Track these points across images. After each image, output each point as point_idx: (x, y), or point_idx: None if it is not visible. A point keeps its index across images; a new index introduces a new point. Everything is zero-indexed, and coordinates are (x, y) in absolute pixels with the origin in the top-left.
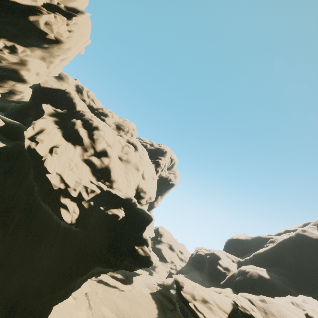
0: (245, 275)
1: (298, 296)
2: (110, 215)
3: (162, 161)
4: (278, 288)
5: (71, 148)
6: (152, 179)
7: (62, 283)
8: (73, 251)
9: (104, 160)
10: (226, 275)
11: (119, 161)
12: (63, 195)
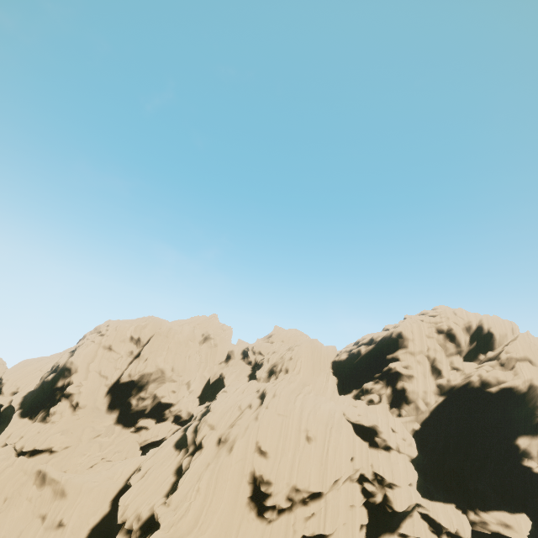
0: None
1: None
2: None
3: (400, 362)
4: None
5: (173, 457)
6: (308, 440)
7: None
8: None
9: (193, 457)
10: None
11: (213, 447)
12: (122, 529)
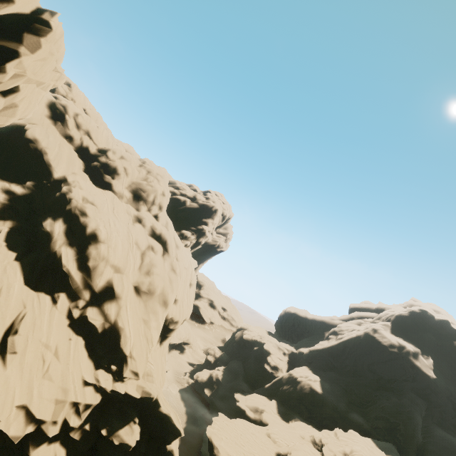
0: (295, 385)
1: (347, 432)
2: (117, 444)
3: (208, 227)
4: (328, 406)
5: (46, 307)
6: (190, 286)
7: None
8: None
9: (108, 310)
10: (274, 375)
11: (134, 298)
12: (34, 442)
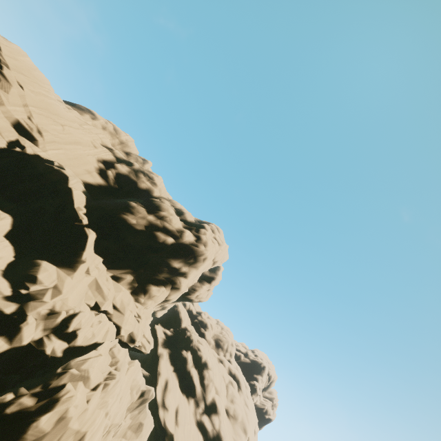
0: None
1: None
2: None
3: (258, 383)
4: None
5: (187, 405)
6: (254, 433)
7: None
8: None
9: (214, 420)
10: None
11: (227, 418)
12: None
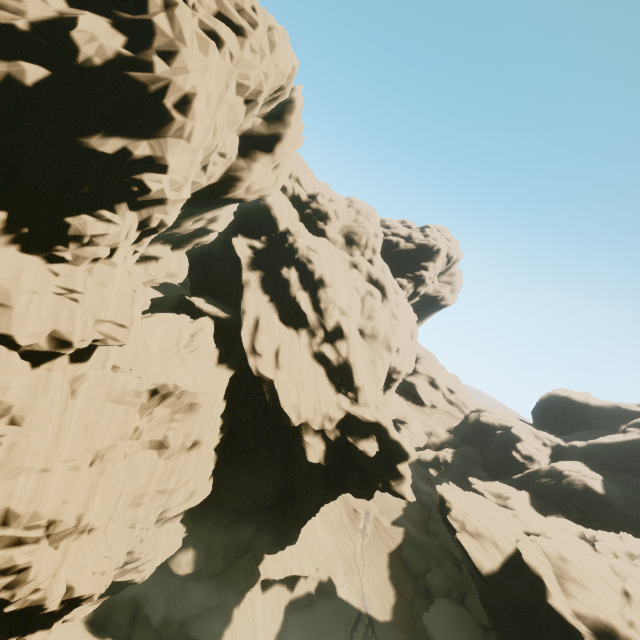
0: (559, 479)
1: None
2: (361, 450)
3: (428, 273)
4: (614, 511)
5: (295, 339)
6: (411, 338)
7: (316, 509)
8: (322, 480)
9: (340, 348)
10: (526, 466)
11: (360, 340)
12: (306, 430)
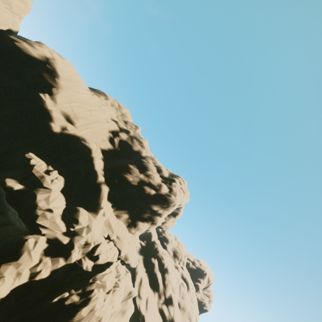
0: None
1: None
2: None
3: (200, 284)
4: None
5: (153, 296)
6: (196, 321)
7: None
8: None
9: (170, 309)
10: None
11: (178, 309)
12: None
